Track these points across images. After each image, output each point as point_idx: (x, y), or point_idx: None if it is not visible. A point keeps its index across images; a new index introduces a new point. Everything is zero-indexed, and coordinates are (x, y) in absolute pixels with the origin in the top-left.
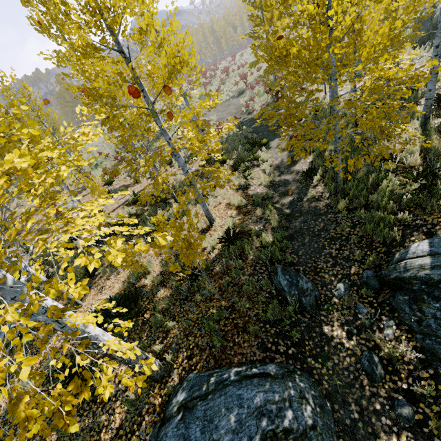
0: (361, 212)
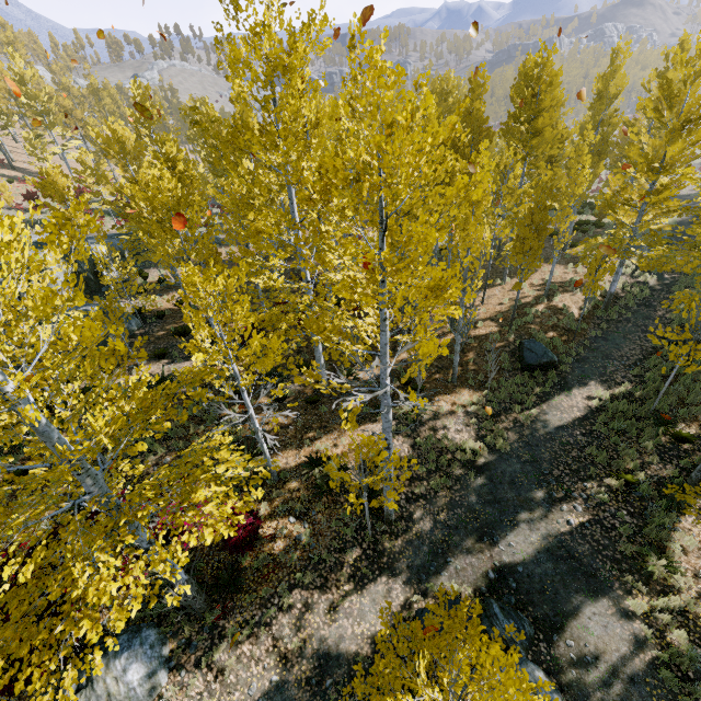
0: None
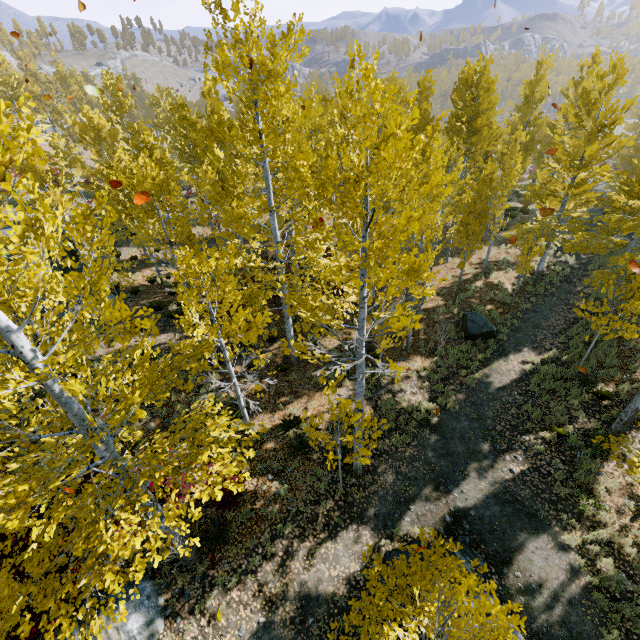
0: None
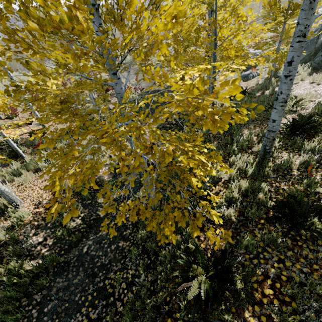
0: (141, 270)
